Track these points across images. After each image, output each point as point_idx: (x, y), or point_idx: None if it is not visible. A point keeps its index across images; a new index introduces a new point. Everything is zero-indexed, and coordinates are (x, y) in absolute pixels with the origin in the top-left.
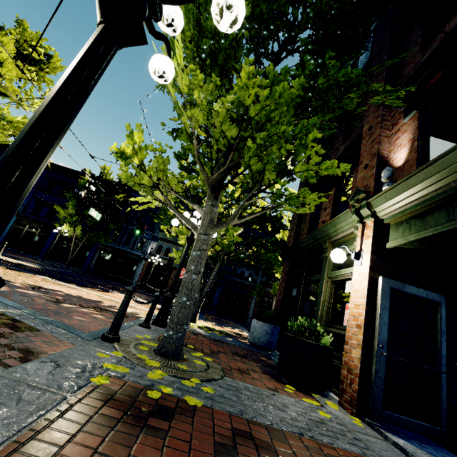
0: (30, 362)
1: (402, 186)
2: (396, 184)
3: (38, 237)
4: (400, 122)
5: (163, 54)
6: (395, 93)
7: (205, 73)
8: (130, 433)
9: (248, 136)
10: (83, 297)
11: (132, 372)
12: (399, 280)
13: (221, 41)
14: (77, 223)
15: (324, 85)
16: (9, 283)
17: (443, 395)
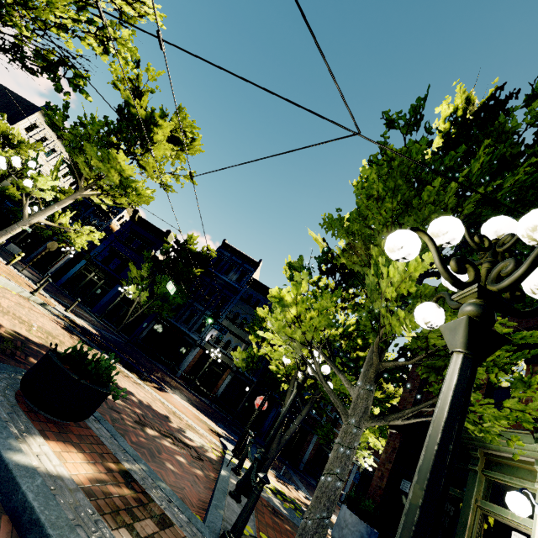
0: None
1: None
2: None
3: (100, 290)
4: None
5: (439, 307)
6: None
7: None
8: None
9: None
10: (153, 407)
11: None
12: None
13: None
14: (145, 287)
15: None
16: None
17: None
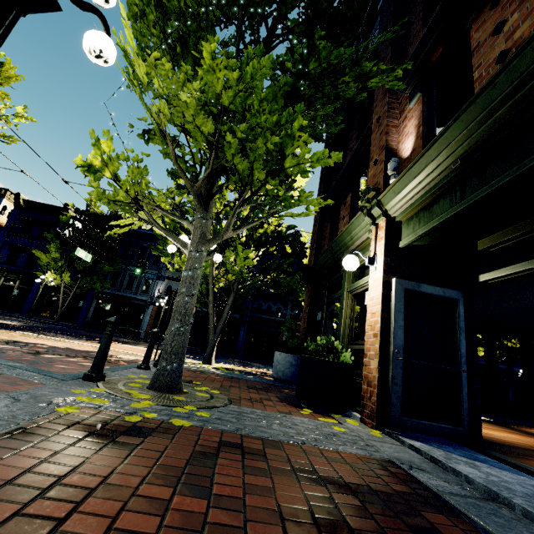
0: None
1: (407, 176)
2: (402, 175)
3: (17, 290)
4: (406, 108)
5: (97, 30)
6: (393, 73)
7: (177, 64)
8: (93, 449)
9: (227, 130)
10: (73, 348)
11: (112, 403)
12: (416, 281)
13: (187, 22)
14: (64, 268)
15: (316, 70)
16: None
17: (464, 394)
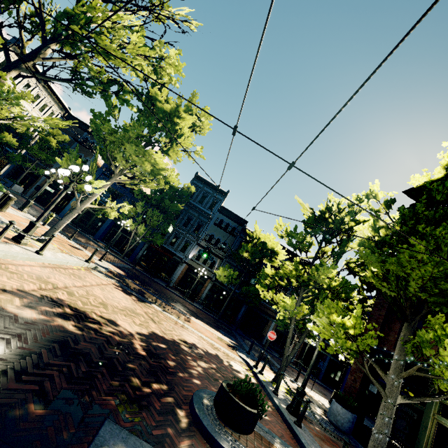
0: None
1: None
2: None
3: (101, 222)
4: None
5: None
6: None
7: (425, 290)
8: None
9: None
10: (208, 351)
11: None
12: None
13: None
14: (140, 221)
15: None
16: (181, 347)
17: None
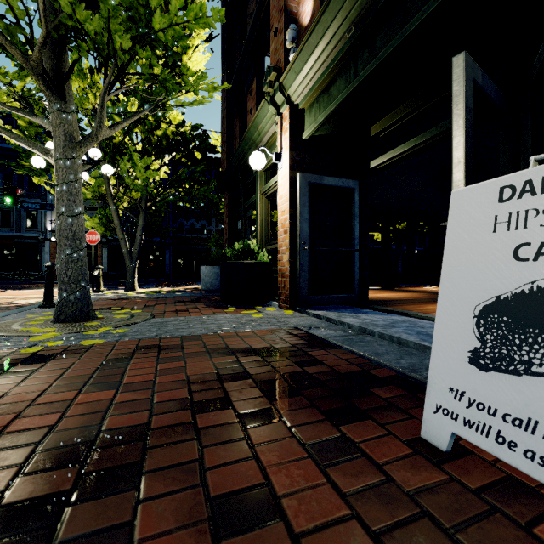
0: None
1: (306, 49)
2: (301, 48)
3: None
4: None
5: None
6: None
7: None
8: None
9: None
10: None
11: (4, 343)
12: (319, 175)
13: None
14: None
15: None
16: None
17: (356, 269)
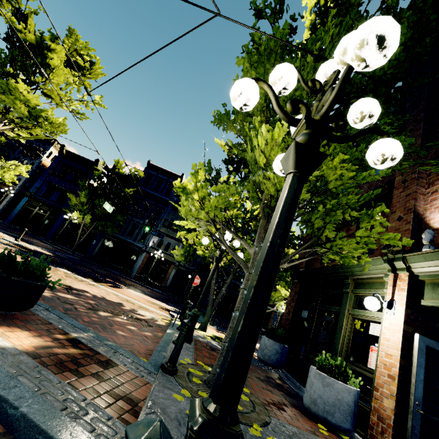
0: (140, 416)
1: None
2: None
3: (47, 220)
4: (437, 184)
5: None
6: None
7: (270, 126)
8: None
9: (318, 200)
10: (107, 298)
11: None
12: (430, 336)
13: None
14: (87, 211)
15: None
16: None
17: None
